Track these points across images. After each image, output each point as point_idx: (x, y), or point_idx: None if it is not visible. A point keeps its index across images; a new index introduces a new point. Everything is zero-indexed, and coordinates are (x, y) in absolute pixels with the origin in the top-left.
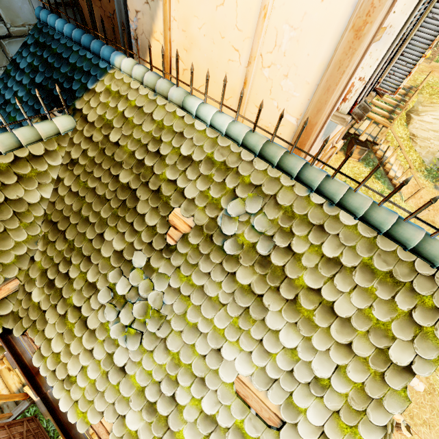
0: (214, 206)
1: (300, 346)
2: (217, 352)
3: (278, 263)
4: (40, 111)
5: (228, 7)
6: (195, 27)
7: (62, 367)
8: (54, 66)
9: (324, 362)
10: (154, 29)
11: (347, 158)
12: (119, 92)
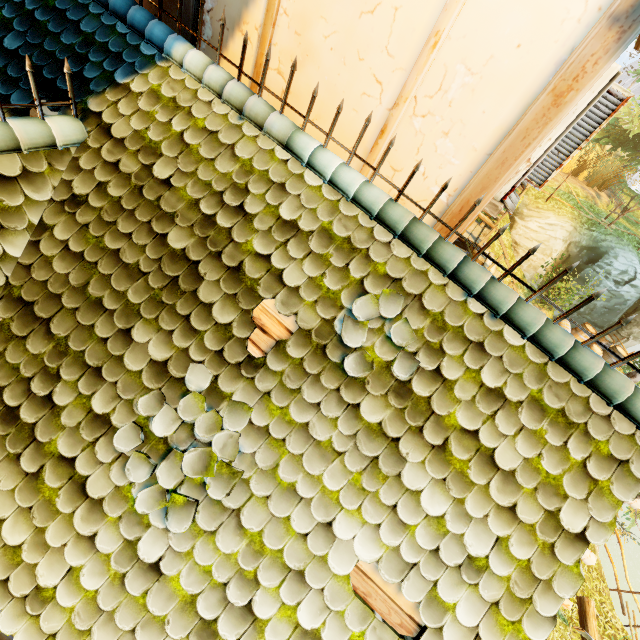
0: (330, 302)
1: (450, 513)
2: (327, 528)
3: (423, 392)
4: (11, 99)
5: (380, 19)
6: (318, 33)
7: (23, 572)
8: (47, 29)
9: (481, 534)
10: (245, 18)
11: (526, 257)
12: (176, 100)
